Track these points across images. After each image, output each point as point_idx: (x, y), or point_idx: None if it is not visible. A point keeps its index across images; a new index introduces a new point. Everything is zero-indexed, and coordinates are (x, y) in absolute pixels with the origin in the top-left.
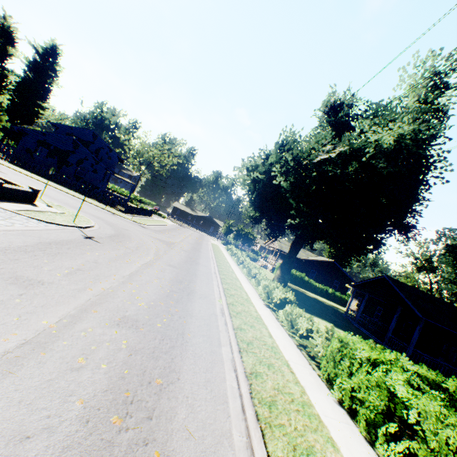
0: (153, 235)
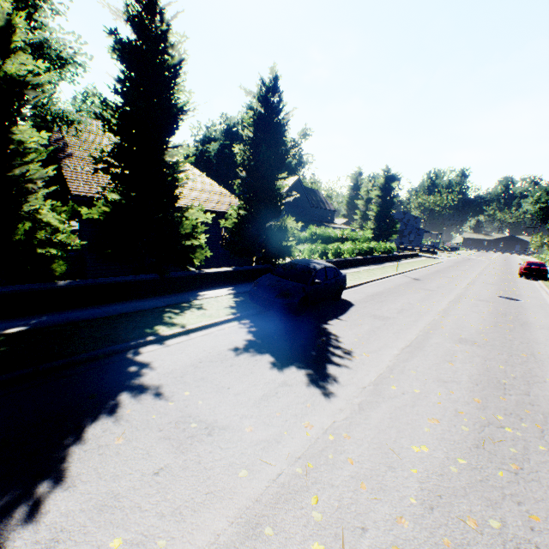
0: (477, 258)
